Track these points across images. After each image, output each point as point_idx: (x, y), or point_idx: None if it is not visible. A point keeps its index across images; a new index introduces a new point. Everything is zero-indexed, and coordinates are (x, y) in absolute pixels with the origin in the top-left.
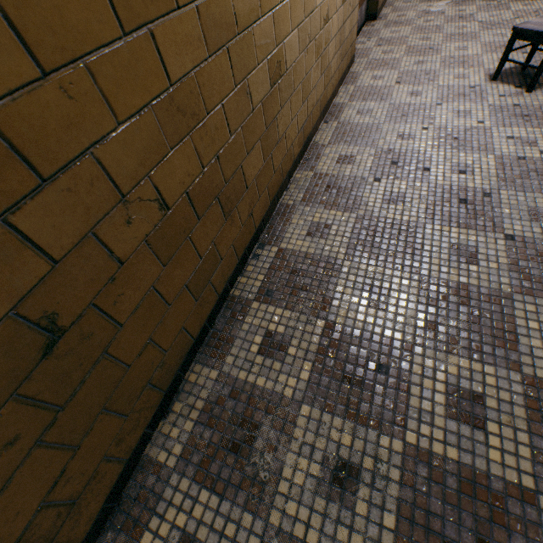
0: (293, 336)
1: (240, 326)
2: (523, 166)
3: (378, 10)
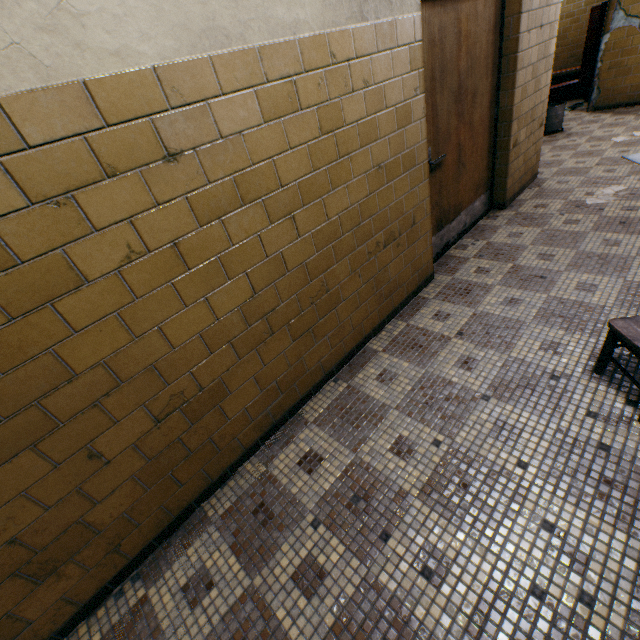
0: None
1: None
2: (530, 616)
3: (510, 197)
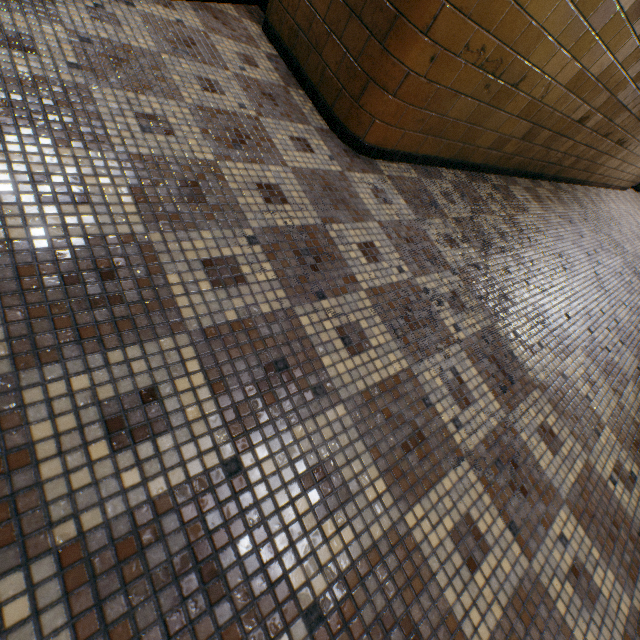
0: (601, 204)
1: (589, 192)
2: None
3: None
